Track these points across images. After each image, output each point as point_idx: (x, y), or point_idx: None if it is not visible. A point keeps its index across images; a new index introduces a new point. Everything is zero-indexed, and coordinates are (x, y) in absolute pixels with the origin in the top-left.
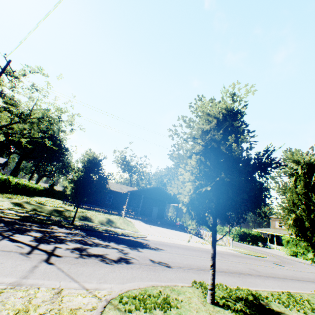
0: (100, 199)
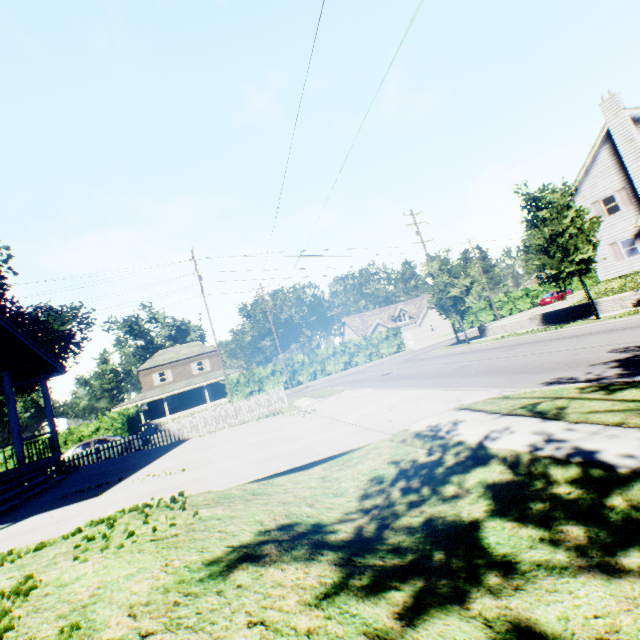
0: None
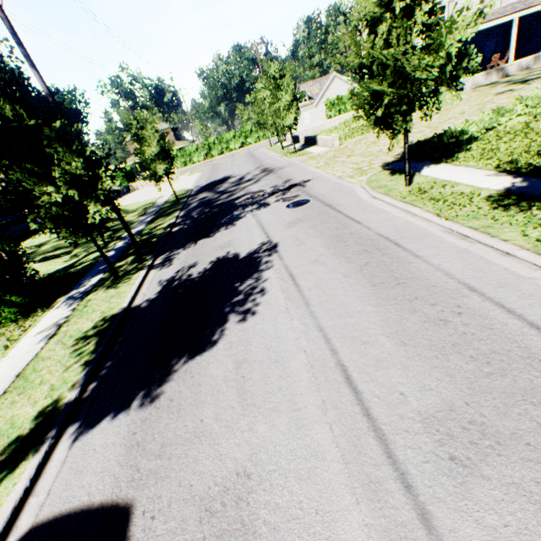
0: None
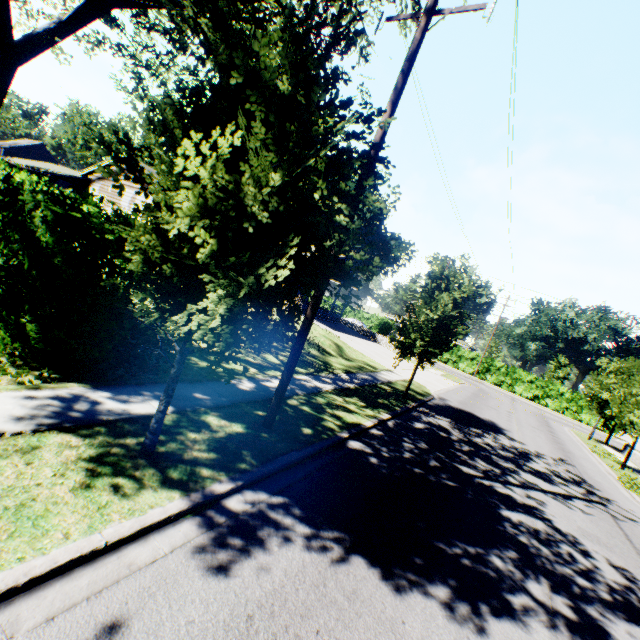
0: None
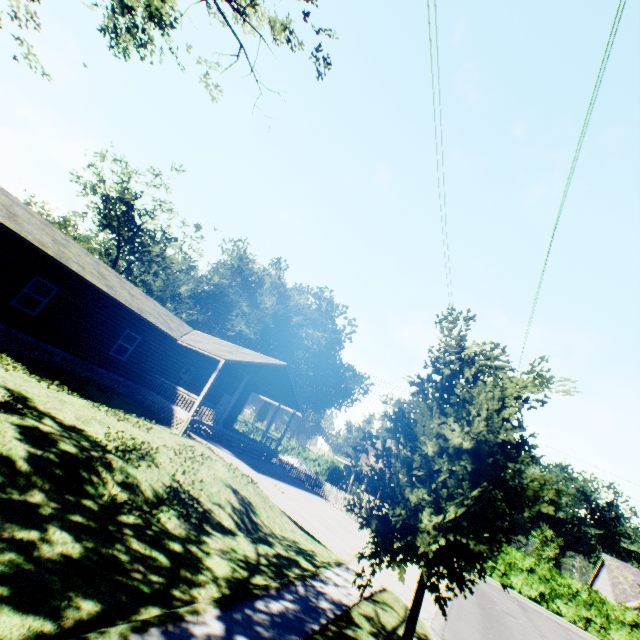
0: (96, 338)
